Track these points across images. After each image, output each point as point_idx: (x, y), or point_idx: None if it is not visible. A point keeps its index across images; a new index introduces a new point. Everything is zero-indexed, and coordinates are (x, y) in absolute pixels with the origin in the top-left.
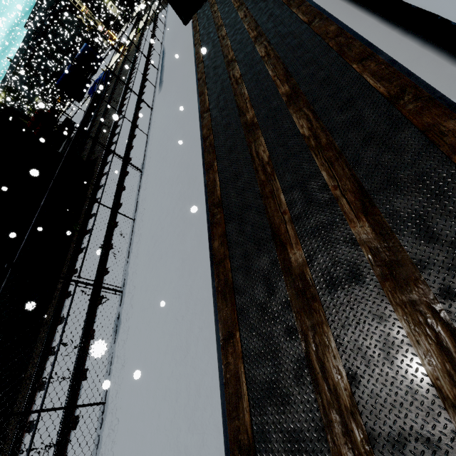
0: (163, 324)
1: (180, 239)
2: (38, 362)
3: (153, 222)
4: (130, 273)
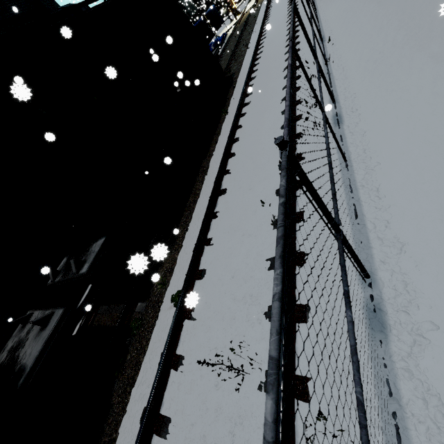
0: (431, 88)
1: (416, 49)
2: (217, 176)
3: (363, 53)
4: (340, 90)
